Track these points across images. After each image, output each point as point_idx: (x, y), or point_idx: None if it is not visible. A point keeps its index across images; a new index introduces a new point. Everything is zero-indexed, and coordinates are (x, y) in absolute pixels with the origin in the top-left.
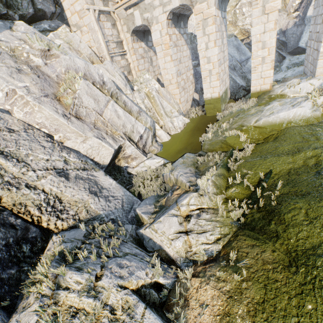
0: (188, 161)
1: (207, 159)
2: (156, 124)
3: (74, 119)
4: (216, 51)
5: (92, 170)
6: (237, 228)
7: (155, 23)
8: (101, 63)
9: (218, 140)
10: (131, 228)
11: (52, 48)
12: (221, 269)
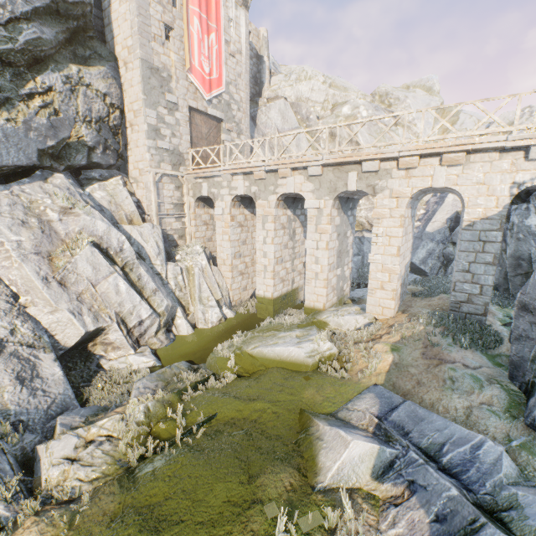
0: (170, 372)
1: (185, 377)
2: (179, 310)
3: (56, 285)
4: (273, 249)
5: (41, 349)
6: (124, 471)
7: (220, 200)
8: (143, 223)
9: (217, 356)
10: (31, 439)
11: (77, 207)
12: (64, 511)
